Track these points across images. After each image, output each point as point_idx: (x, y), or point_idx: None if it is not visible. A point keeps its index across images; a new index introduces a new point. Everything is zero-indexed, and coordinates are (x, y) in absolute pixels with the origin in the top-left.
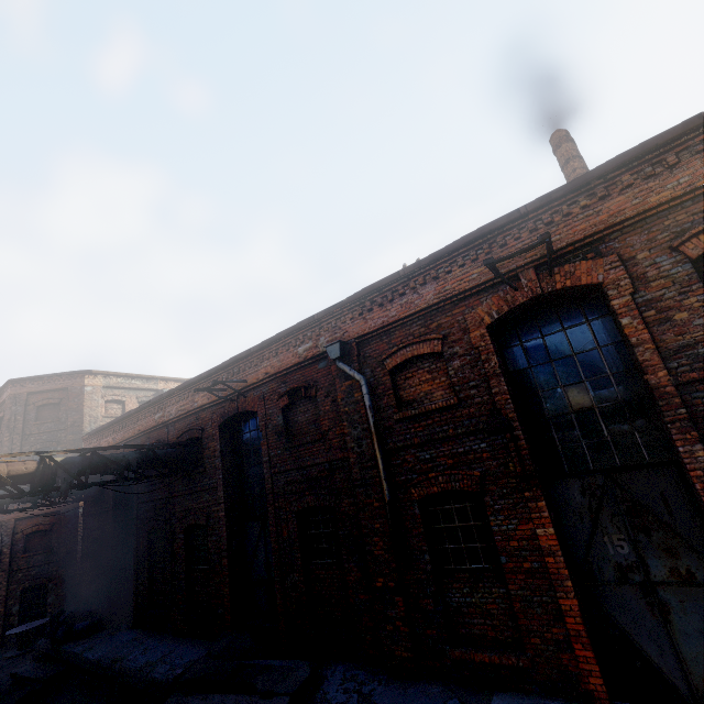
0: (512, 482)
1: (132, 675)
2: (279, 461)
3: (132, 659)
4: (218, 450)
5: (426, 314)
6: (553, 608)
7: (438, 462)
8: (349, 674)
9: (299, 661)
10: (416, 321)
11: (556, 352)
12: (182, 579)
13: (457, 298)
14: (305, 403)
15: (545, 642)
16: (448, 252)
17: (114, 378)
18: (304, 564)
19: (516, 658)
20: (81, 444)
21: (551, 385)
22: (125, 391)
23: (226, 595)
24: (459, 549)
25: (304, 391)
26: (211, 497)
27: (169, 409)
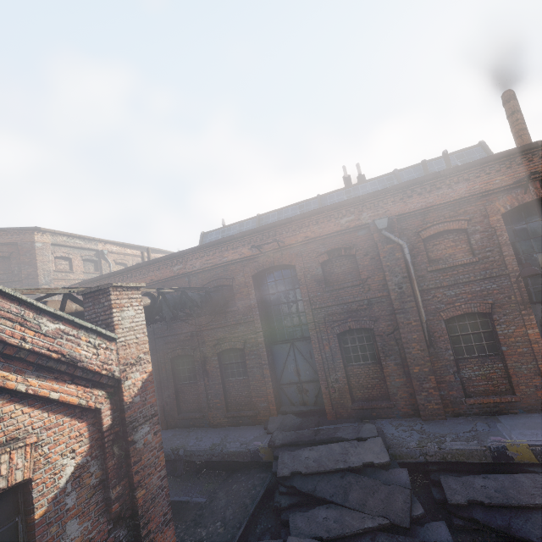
0: (512, 306)
1: (203, 454)
2: (319, 300)
3: (194, 445)
4: (253, 294)
5: (455, 203)
6: (534, 370)
7: (460, 297)
8: (395, 424)
9: (349, 424)
10: (446, 207)
11: (535, 233)
12: (218, 388)
13: (482, 195)
14: (341, 259)
15: (527, 387)
16: (481, 163)
17: (60, 237)
18: (343, 366)
19: (510, 397)
20: (39, 295)
21: (530, 252)
22: (71, 249)
23: (269, 394)
24: (471, 346)
25: (344, 251)
26: (247, 328)
27: (192, 263)
